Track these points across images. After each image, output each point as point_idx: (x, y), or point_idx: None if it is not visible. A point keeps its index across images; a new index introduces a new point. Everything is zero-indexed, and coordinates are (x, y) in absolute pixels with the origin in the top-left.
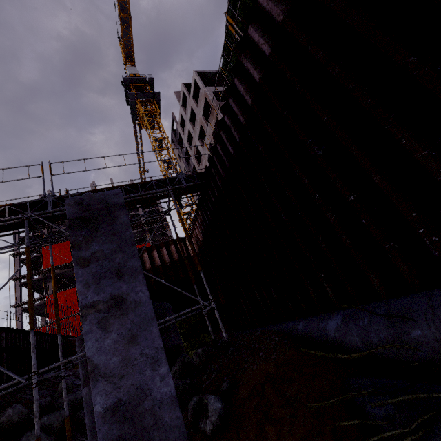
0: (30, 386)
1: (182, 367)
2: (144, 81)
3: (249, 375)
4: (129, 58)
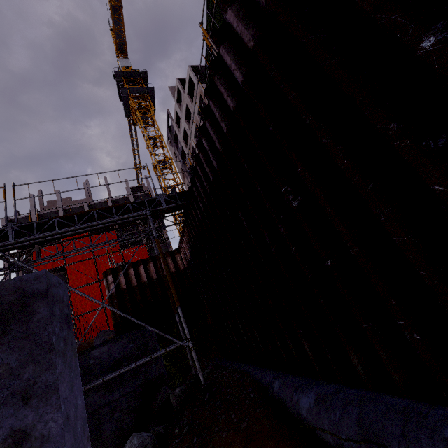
0: None
1: (161, 404)
2: (137, 75)
3: (217, 445)
4: (122, 49)
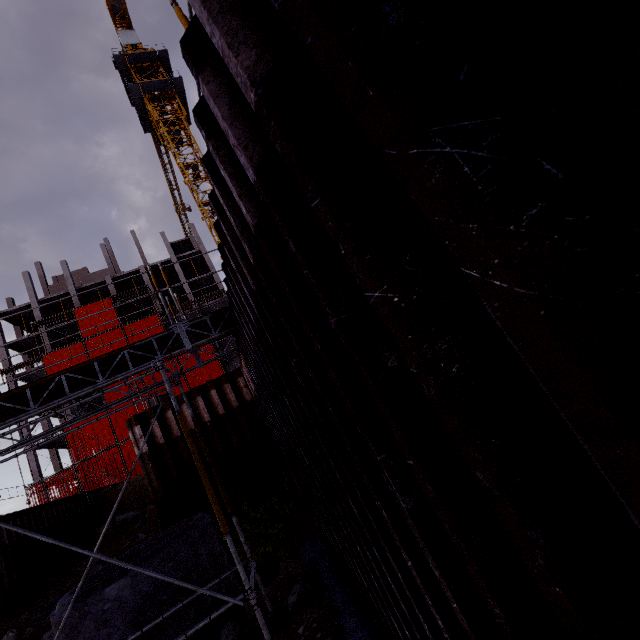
0: (45, 592)
1: None
2: (152, 58)
3: None
4: (119, 13)
